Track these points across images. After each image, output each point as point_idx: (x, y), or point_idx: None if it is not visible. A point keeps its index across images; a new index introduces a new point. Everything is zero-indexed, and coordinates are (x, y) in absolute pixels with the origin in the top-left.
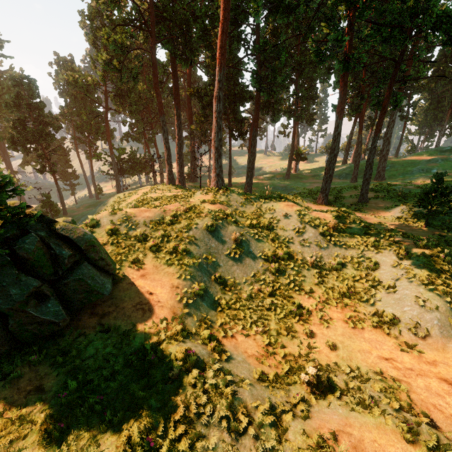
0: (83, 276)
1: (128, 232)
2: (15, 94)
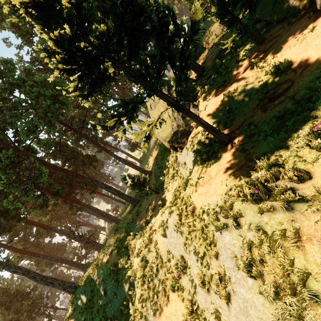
0: None
1: None
2: (0, 305)
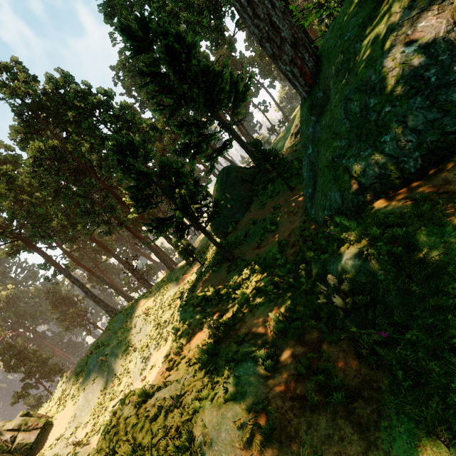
0: (19, 441)
1: (67, 387)
2: (50, 302)
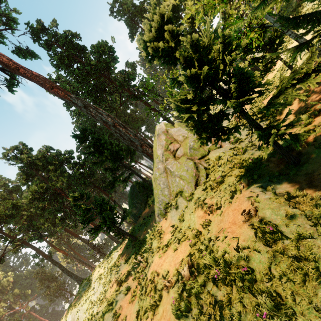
0: None
1: None
2: (38, 281)
